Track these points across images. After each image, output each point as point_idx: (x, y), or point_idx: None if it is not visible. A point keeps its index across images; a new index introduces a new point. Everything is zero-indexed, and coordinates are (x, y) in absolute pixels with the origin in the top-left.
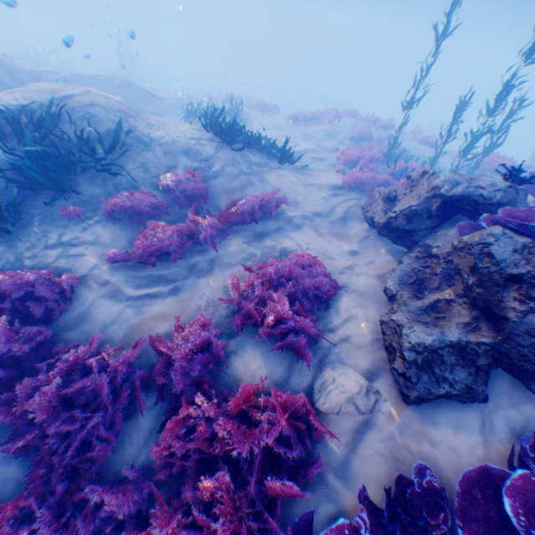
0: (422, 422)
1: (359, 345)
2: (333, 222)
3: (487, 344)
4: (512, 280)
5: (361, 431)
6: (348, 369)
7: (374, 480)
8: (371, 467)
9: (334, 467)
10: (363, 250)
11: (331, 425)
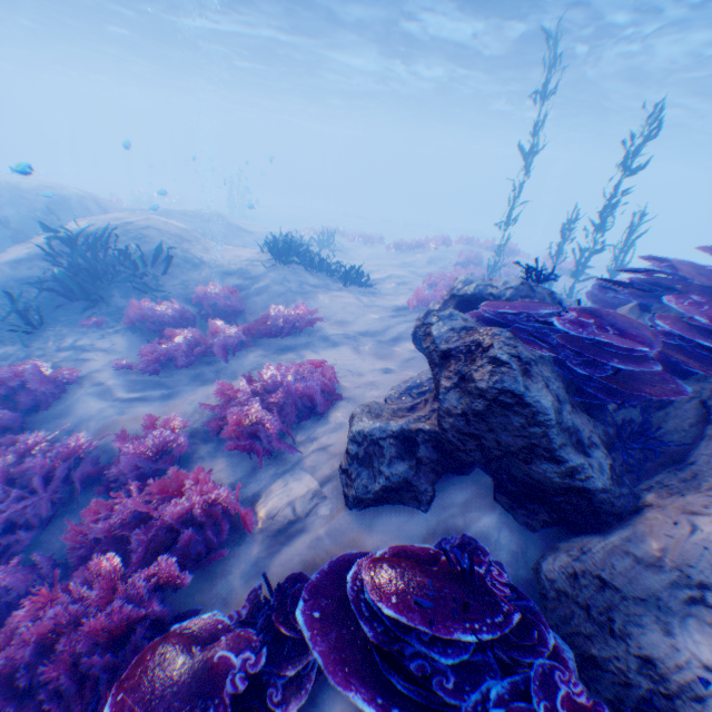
0: (356, 526)
1: (329, 451)
2: (381, 342)
3: (426, 431)
4: (445, 357)
5: (286, 532)
6: (304, 473)
7: (274, 579)
8: (277, 566)
9: (241, 566)
10: (400, 369)
11: (260, 525)
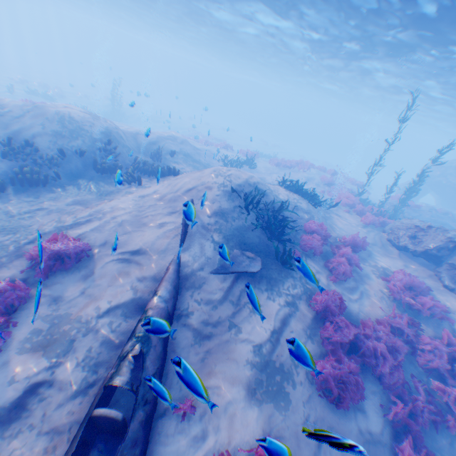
0: None
1: None
2: (380, 247)
3: None
4: None
5: None
6: None
7: None
8: None
9: None
10: (407, 263)
11: None
